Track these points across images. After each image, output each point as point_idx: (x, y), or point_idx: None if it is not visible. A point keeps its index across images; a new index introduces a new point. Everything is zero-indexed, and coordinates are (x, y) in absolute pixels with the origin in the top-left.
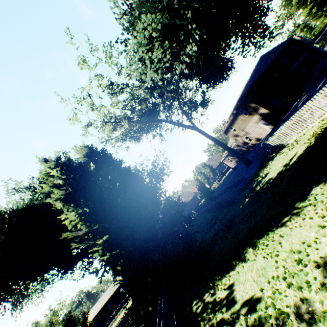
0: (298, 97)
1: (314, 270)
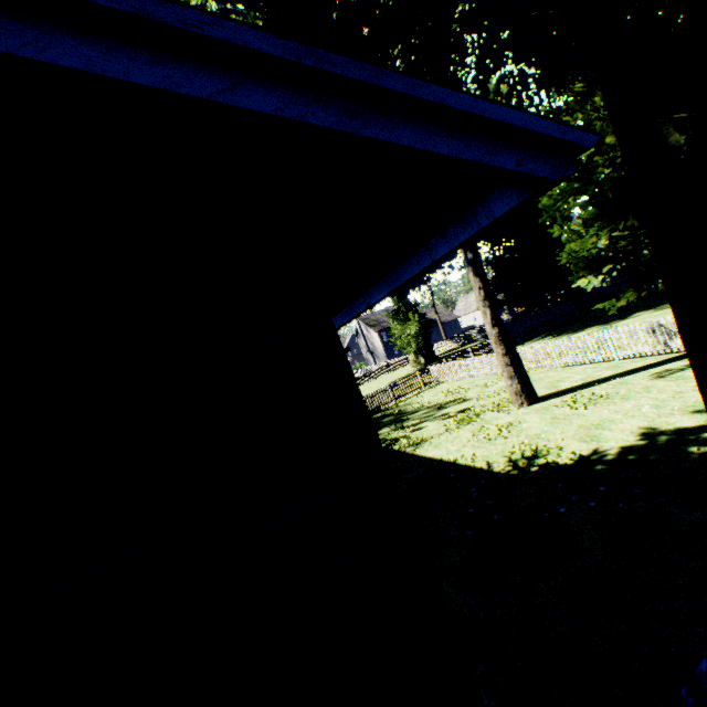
0: None
1: None
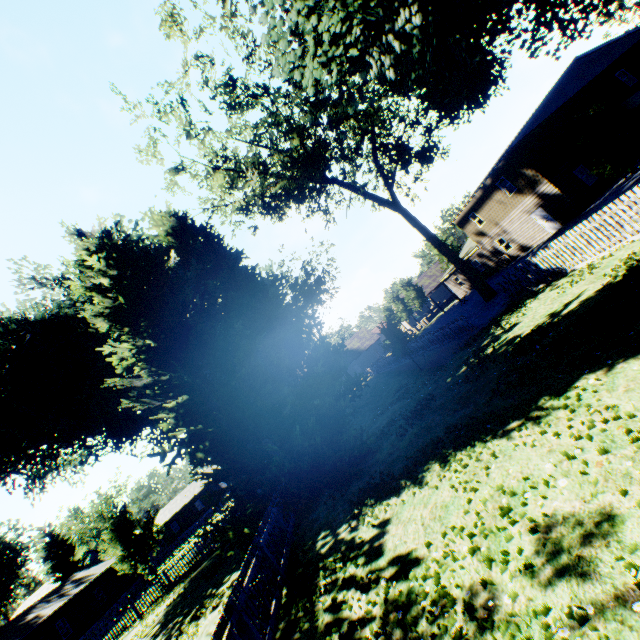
0: (631, 168)
1: (525, 535)
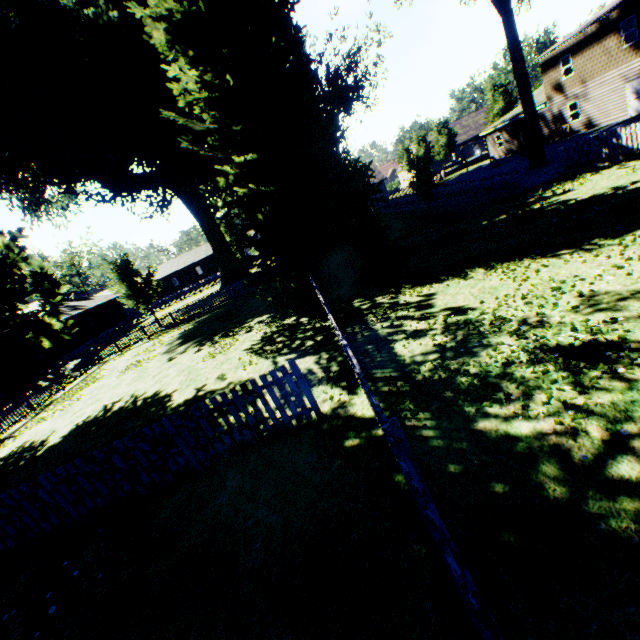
0: None
1: (571, 299)
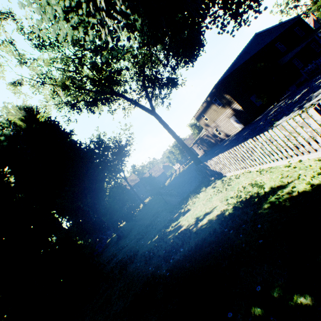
0: (276, 100)
1: None
